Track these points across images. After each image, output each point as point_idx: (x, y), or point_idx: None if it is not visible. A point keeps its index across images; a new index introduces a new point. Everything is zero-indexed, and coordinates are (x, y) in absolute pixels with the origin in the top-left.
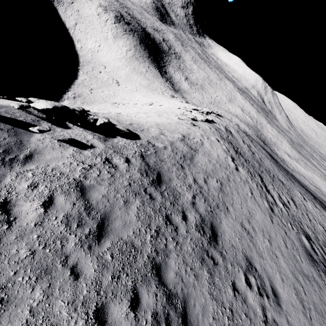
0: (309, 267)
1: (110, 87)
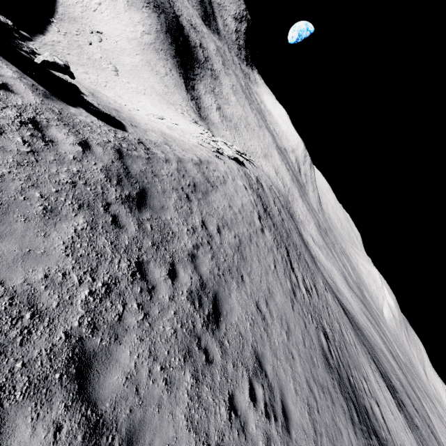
0: (325, 374)
1: (102, 72)
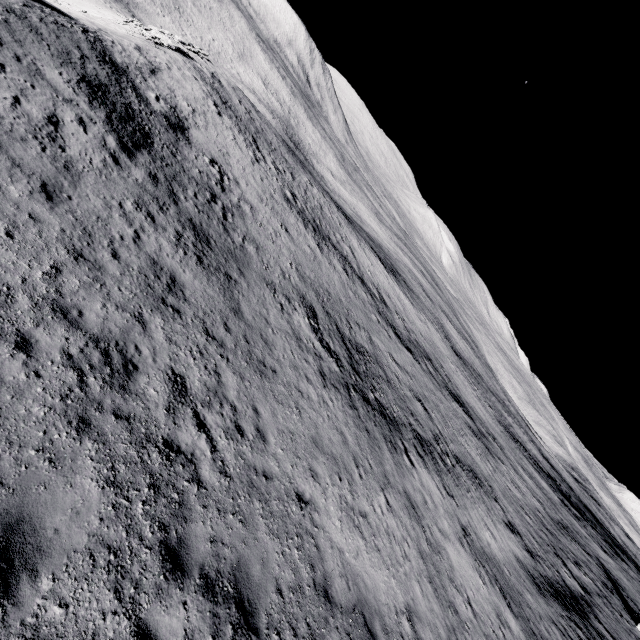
0: (282, 200)
1: None
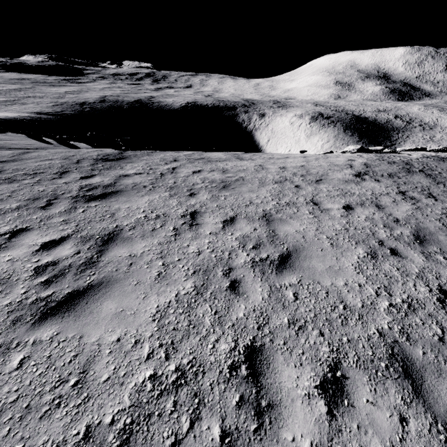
0: None
1: None
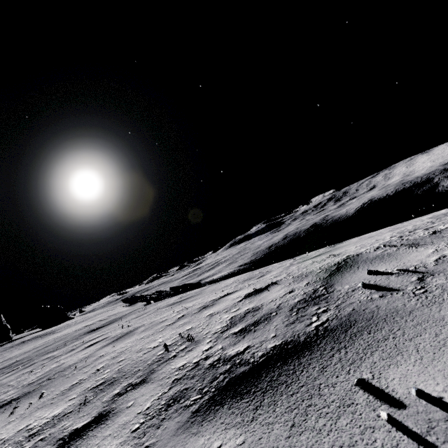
0: None
1: None
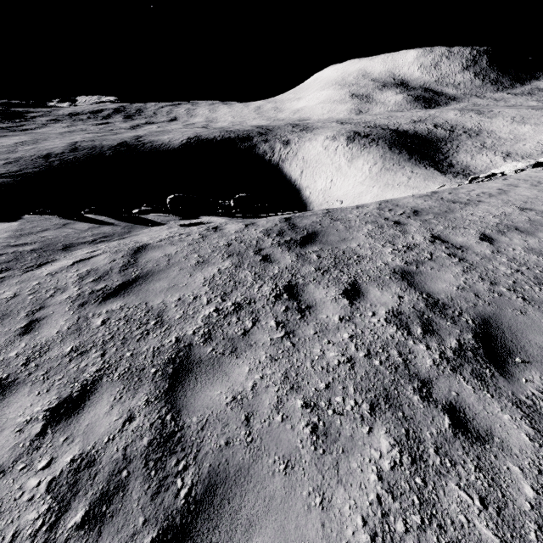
0: None
1: None
